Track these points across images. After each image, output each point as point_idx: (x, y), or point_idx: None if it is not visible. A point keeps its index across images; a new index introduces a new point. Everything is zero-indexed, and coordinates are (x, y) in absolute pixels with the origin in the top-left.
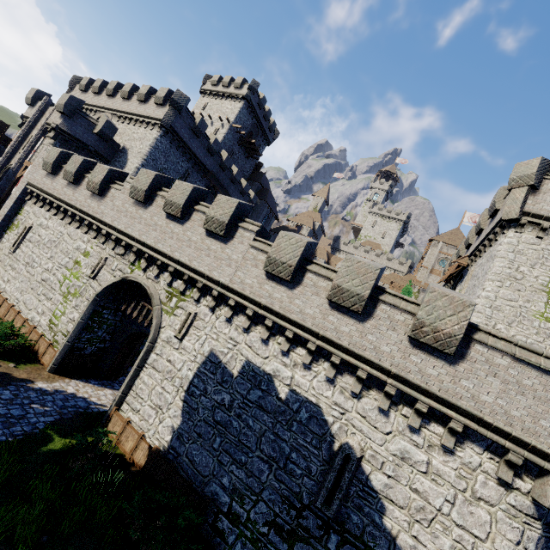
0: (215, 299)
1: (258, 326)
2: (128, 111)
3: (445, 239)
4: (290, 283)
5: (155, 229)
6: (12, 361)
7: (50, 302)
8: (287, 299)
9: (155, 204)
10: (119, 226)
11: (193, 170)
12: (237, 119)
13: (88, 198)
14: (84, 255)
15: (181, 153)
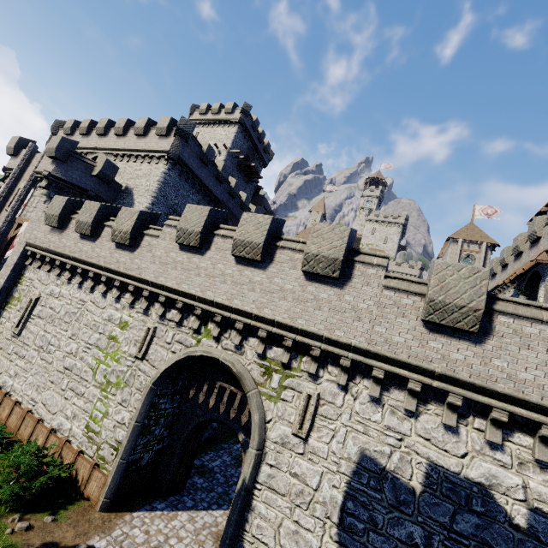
0: (345, 370)
1: (430, 405)
2: (125, 147)
3: (463, 235)
4: (471, 334)
5: (224, 281)
6: (46, 509)
7: (82, 399)
8: (477, 360)
9: (215, 247)
10: (169, 283)
11: (204, 202)
12: (234, 144)
13: (115, 252)
14: (121, 327)
15: (191, 185)
